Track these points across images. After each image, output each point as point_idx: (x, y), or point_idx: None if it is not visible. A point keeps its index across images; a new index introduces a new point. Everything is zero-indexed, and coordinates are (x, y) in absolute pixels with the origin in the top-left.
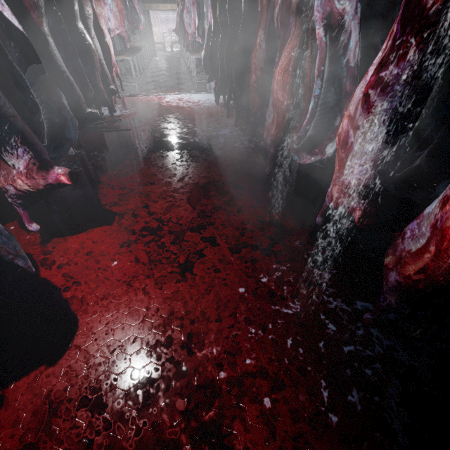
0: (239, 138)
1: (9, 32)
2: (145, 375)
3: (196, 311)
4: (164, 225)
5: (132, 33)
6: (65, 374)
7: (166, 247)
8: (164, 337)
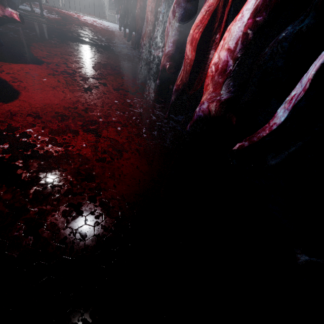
0: (131, 51)
1: None
2: (62, 114)
3: (91, 102)
4: (77, 73)
5: None
6: (18, 107)
7: (77, 81)
8: (73, 106)
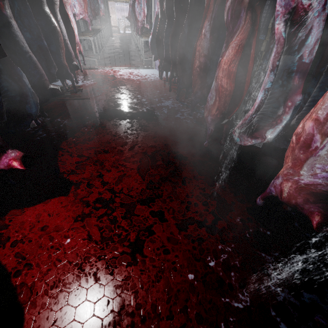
0: (179, 109)
1: None
2: None
3: (147, 304)
4: (116, 196)
5: (94, 18)
6: None
7: (118, 222)
8: None
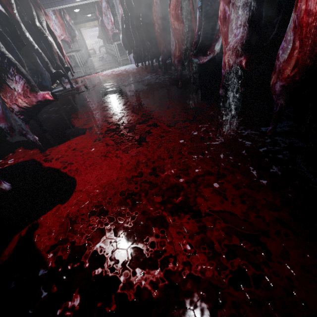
0: (157, 78)
1: None
2: (129, 192)
3: (154, 157)
4: (120, 126)
5: (72, 41)
6: (75, 204)
7: (125, 135)
8: (137, 173)
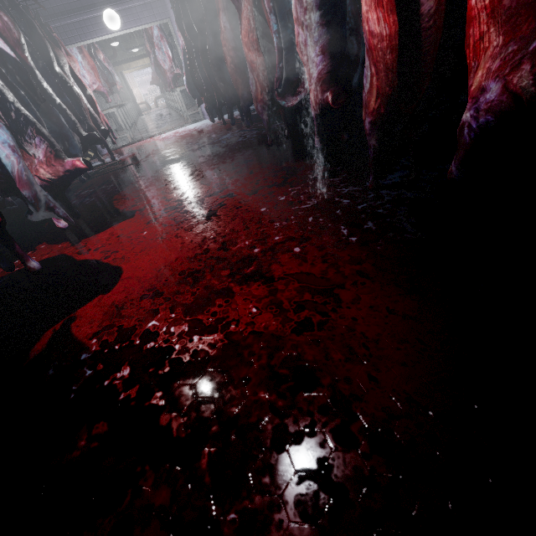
0: (241, 135)
1: (4, 61)
2: (191, 271)
3: (226, 231)
4: (184, 201)
5: (110, 92)
6: (123, 292)
7: (189, 211)
8: (202, 250)
